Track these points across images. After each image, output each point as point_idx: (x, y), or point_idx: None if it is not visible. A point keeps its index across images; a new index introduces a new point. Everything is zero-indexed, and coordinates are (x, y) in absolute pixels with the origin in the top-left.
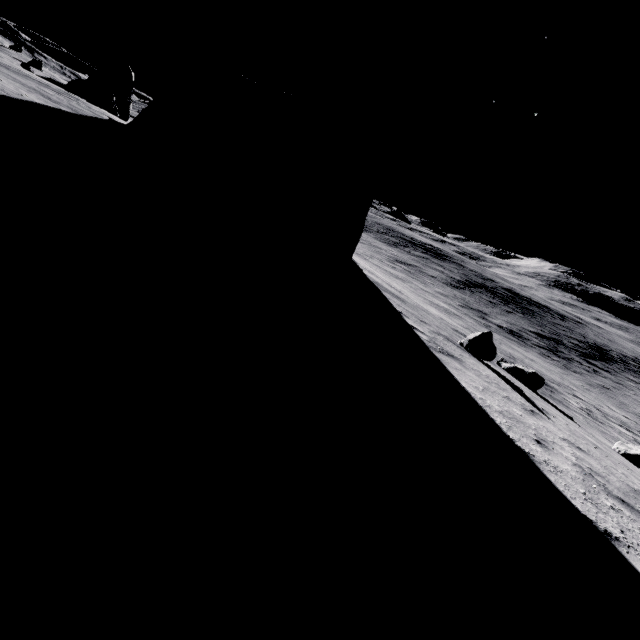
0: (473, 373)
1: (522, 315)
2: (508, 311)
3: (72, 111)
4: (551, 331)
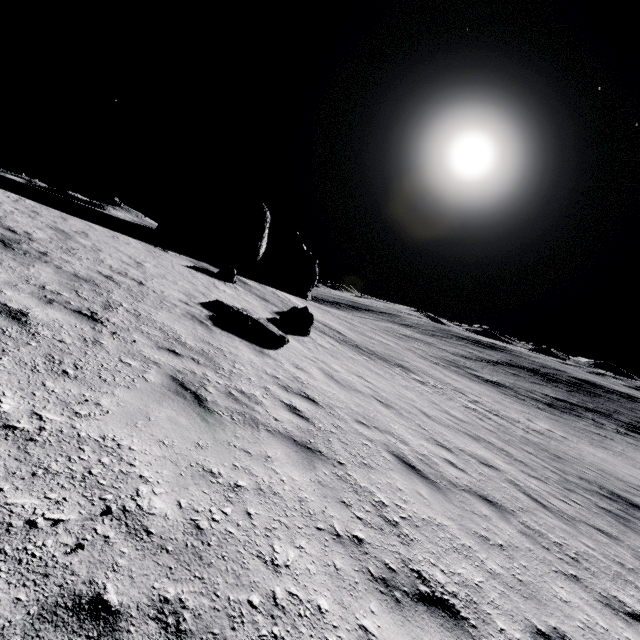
0: (159, 251)
1: (564, 390)
2: (537, 383)
3: (121, 218)
4: (605, 408)
